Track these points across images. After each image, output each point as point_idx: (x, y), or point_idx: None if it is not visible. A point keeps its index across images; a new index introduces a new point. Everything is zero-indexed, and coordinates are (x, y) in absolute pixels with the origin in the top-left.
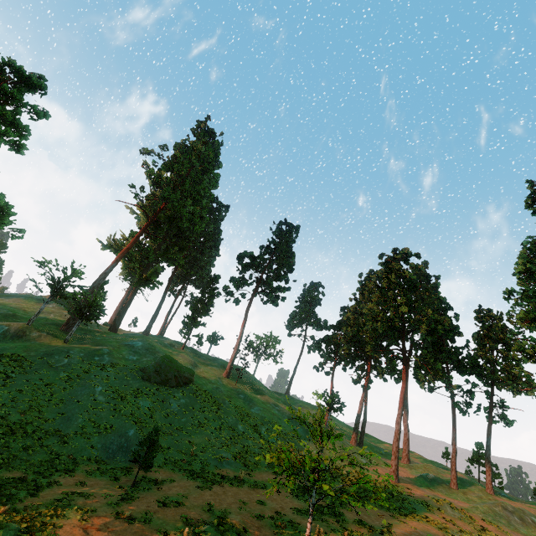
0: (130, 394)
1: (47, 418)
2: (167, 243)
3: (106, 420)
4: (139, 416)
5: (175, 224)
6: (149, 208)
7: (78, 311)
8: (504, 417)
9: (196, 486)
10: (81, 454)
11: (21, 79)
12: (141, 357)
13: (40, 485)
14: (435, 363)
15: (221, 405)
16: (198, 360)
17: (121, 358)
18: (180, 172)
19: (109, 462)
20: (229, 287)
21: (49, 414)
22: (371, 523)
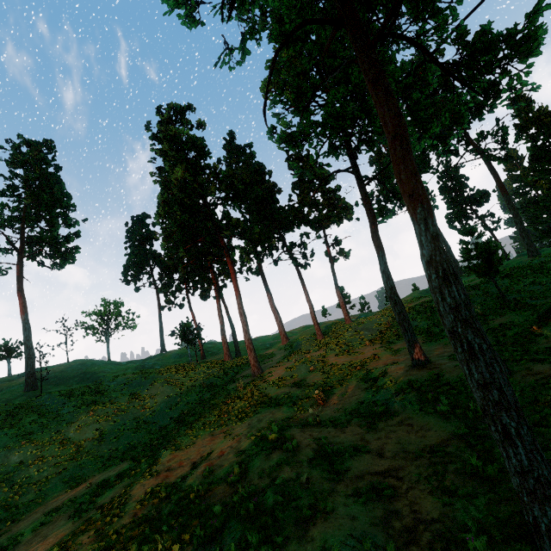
0: None
1: None
2: None
3: None
4: None
5: None
6: None
7: None
8: (341, 252)
9: None
10: None
11: None
12: None
13: None
14: (252, 227)
15: None
16: None
17: None
18: None
19: None
20: None
21: None
22: (176, 477)
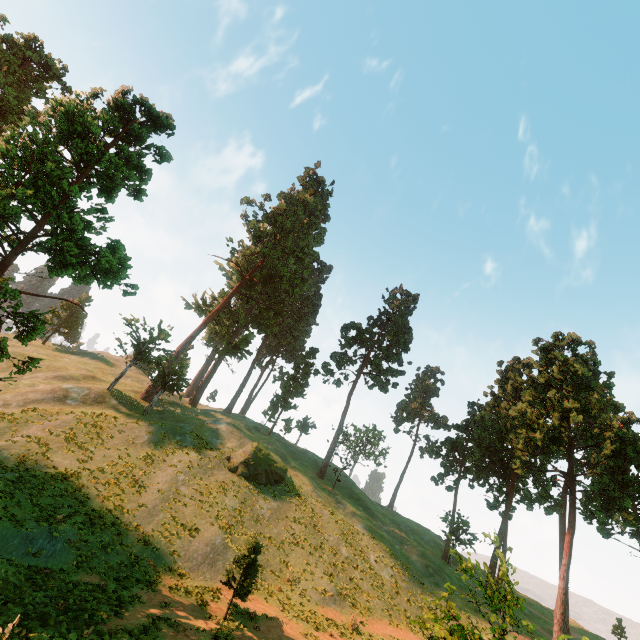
0: (215, 487)
1: (126, 508)
2: (261, 306)
3: (190, 520)
4: (226, 519)
5: (271, 285)
6: (246, 265)
7: (161, 378)
8: None
9: (299, 630)
10: (162, 561)
11: (150, 118)
12: (225, 441)
13: (122, 600)
14: (622, 498)
15: (319, 516)
16: (286, 451)
17: (203, 440)
18: (284, 226)
19: (193, 577)
20: (330, 365)
21: (129, 504)
22: None
